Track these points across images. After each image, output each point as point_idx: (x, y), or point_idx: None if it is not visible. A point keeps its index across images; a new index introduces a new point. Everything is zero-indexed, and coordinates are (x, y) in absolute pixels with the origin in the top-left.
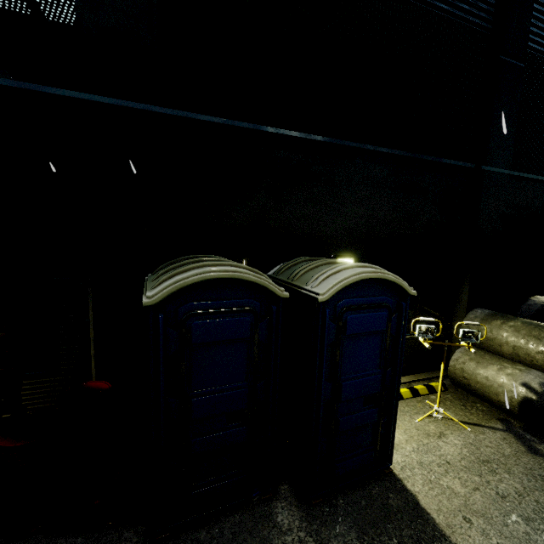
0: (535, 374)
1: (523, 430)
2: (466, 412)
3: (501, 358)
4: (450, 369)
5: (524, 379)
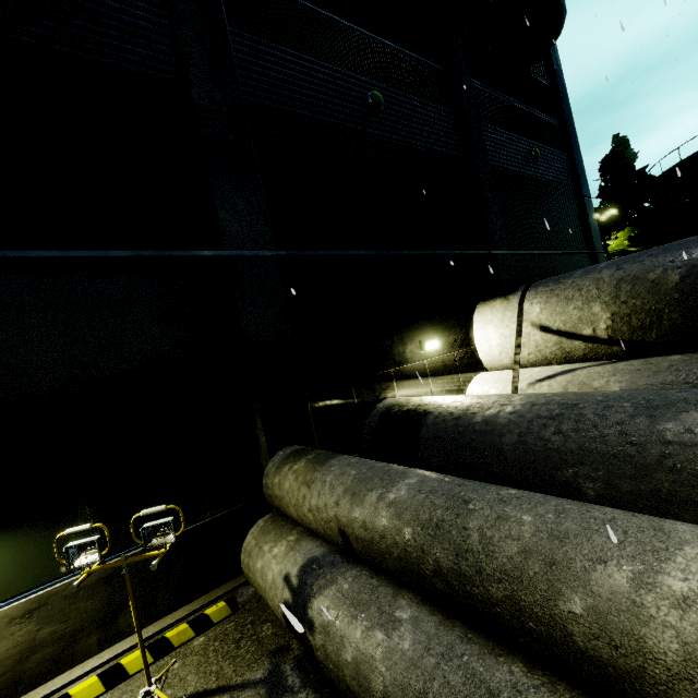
0: (303, 550)
1: (294, 664)
2: (226, 660)
3: (288, 528)
4: (243, 568)
5: (288, 566)
